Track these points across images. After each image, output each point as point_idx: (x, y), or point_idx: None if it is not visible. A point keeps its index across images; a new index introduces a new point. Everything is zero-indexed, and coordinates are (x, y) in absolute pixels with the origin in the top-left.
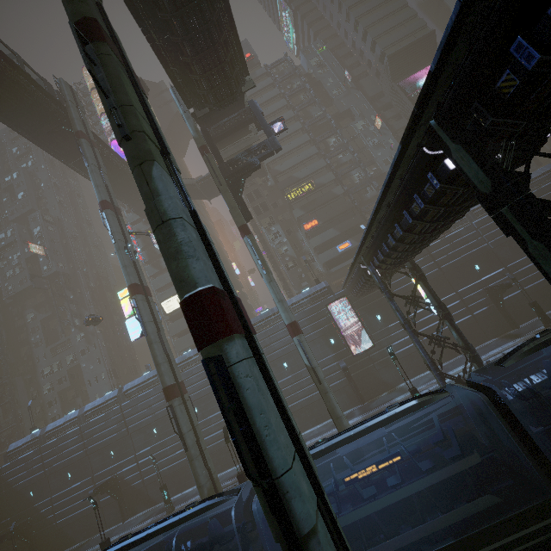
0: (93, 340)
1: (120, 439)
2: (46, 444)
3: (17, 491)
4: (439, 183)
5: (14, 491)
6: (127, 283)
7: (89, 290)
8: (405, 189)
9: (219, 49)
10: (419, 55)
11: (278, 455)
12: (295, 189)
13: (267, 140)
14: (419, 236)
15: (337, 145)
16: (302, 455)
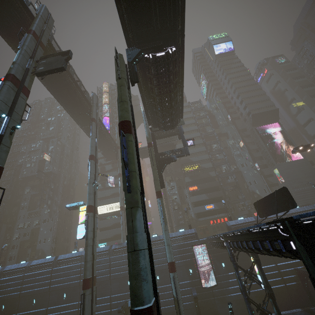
0: (53, 215)
1: (42, 292)
2: (0, 279)
3: None
4: (285, 250)
5: None
6: (87, 204)
7: (62, 185)
8: (261, 234)
9: (173, 109)
10: (269, 117)
11: None
12: (189, 166)
13: (183, 148)
14: (264, 254)
15: (216, 148)
16: None
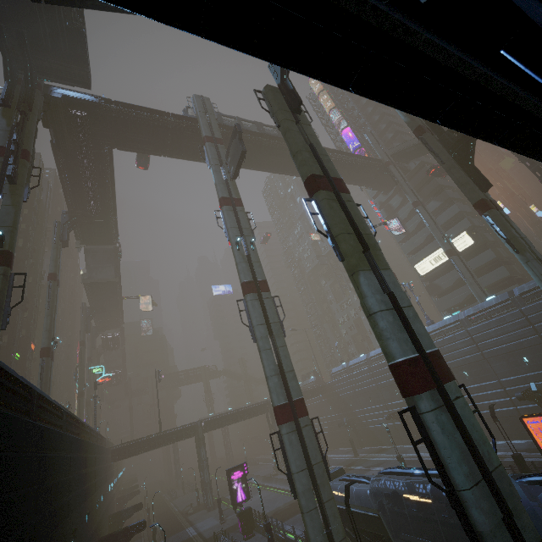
0: None
1: None
2: (351, 374)
3: (342, 398)
4: None
5: (340, 398)
6: None
7: None
8: None
9: None
10: None
11: (458, 477)
12: None
13: None
14: None
15: None
16: (490, 484)
